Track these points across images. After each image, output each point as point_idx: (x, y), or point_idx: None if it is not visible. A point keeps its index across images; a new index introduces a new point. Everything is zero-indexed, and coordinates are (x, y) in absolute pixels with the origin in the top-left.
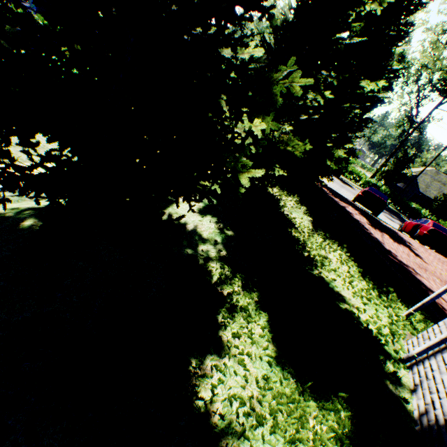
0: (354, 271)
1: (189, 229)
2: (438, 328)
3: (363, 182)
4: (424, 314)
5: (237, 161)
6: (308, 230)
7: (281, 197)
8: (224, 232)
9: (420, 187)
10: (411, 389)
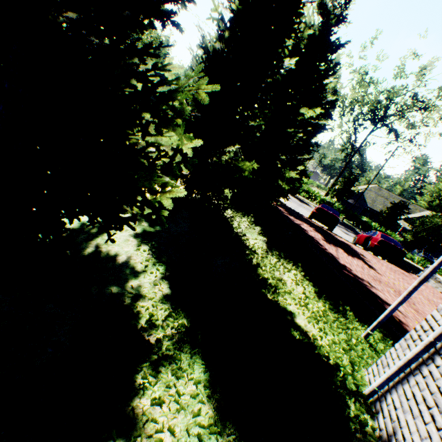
0: (309, 291)
1: (120, 261)
2: (396, 352)
3: (319, 200)
4: (383, 331)
5: (151, 180)
6: (262, 250)
7: (235, 218)
8: (165, 261)
9: (368, 202)
10: (376, 436)
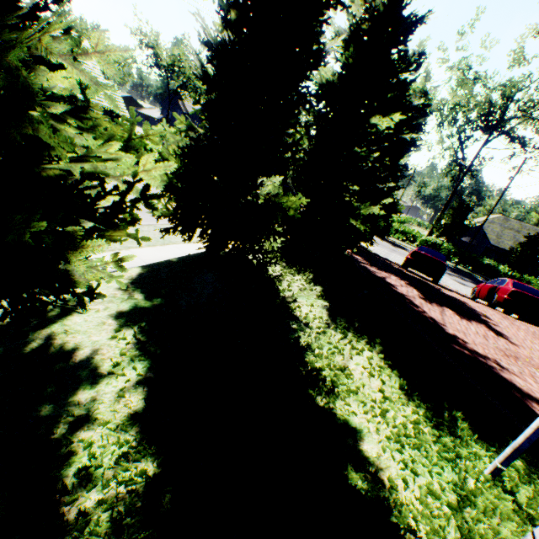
0: (391, 387)
1: (77, 359)
2: None
3: (420, 242)
4: (528, 457)
5: (28, 229)
6: (320, 322)
7: (285, 276)
8: (152, 352)
9: (491, 238)
10: None
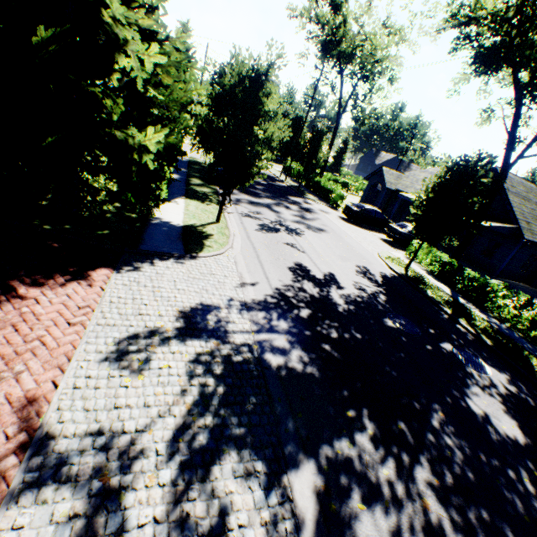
0: None
1: None
2: None
3: (294, 173)
4: None
5: None
6: None
7: None
8: None
9: (402, 184)
10: None
